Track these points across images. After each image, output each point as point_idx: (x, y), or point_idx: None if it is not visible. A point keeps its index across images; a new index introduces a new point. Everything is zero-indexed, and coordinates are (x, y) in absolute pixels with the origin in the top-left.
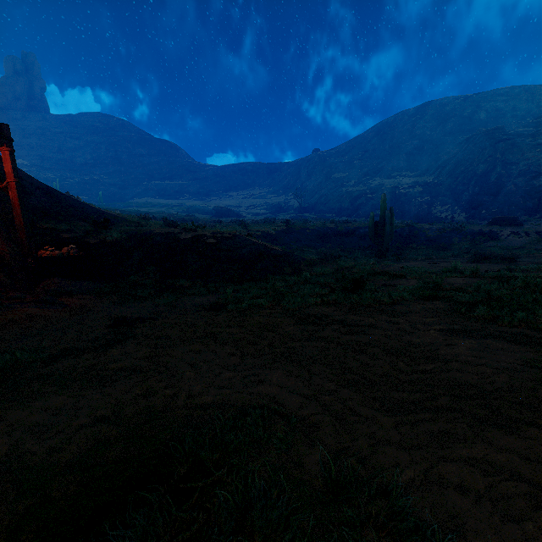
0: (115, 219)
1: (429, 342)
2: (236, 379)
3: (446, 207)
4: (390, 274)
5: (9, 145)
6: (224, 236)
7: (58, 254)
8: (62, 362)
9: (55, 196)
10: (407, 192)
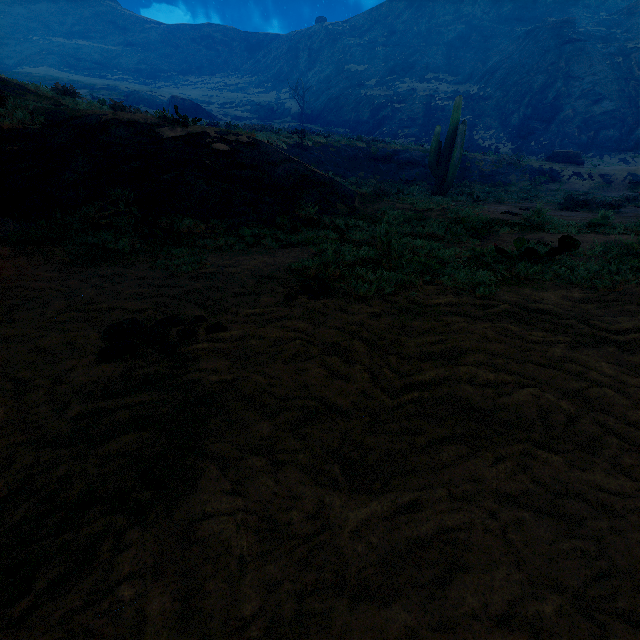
0: (4, 86)
1: None
2: None
3: (490, 133)
4: (515, 225)
5: None
6: (241, 141)
7: None
8: None
9: None
10: (446, 106)
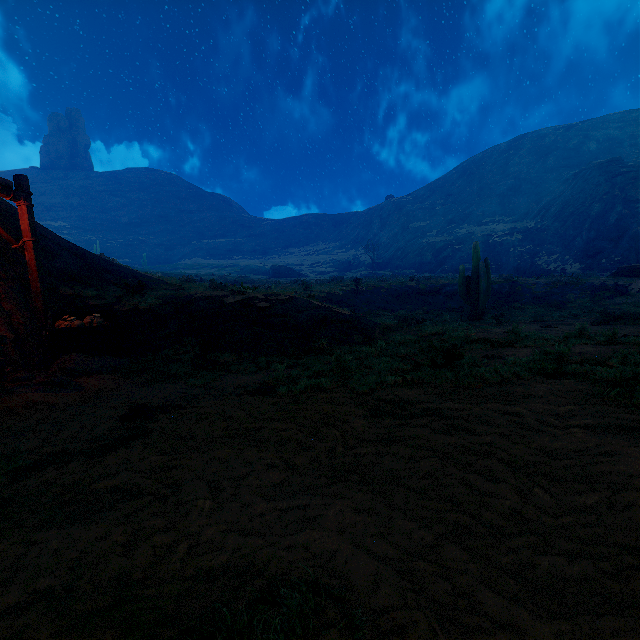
0: (153, 282)
1: (575, 448)
2: (272, 516)
3: (554, 257)
4: (492, 342)
5: (27, 199)
6: (279, 299)
7: (78, 325)
8: (38, 475)
9: (85, 258)
10: (503, 241)
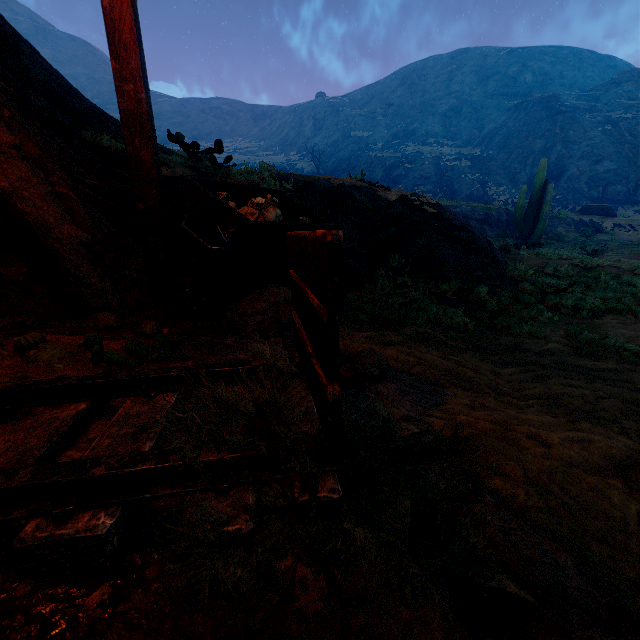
0: (173, 152)
1: None
2: None
3: (502, 189)
4: None
5: None
6: (431, 203)
7: (273, 217)
8: None
9: (57, 72)
10: (454, 166)
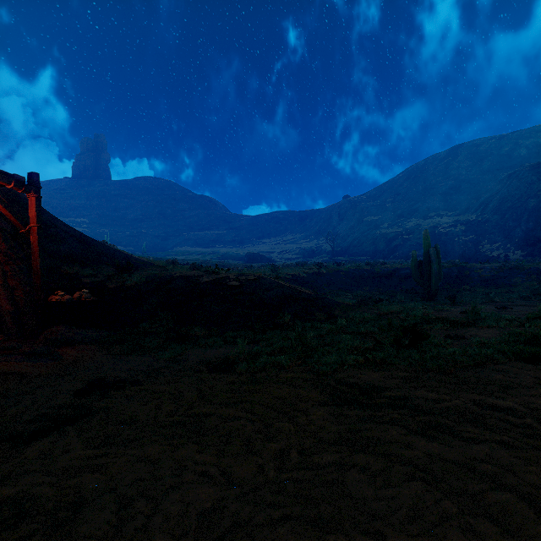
0: (143, 264)
1: None
2: None
3: (496, 245)
4: (452, 321)
5: (37, 191)
6: (248, 278)
7: (68, 299)
8: None
9: (87, 243)
10: (448, 231)
